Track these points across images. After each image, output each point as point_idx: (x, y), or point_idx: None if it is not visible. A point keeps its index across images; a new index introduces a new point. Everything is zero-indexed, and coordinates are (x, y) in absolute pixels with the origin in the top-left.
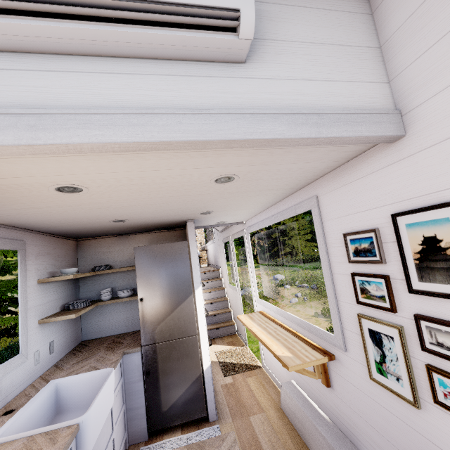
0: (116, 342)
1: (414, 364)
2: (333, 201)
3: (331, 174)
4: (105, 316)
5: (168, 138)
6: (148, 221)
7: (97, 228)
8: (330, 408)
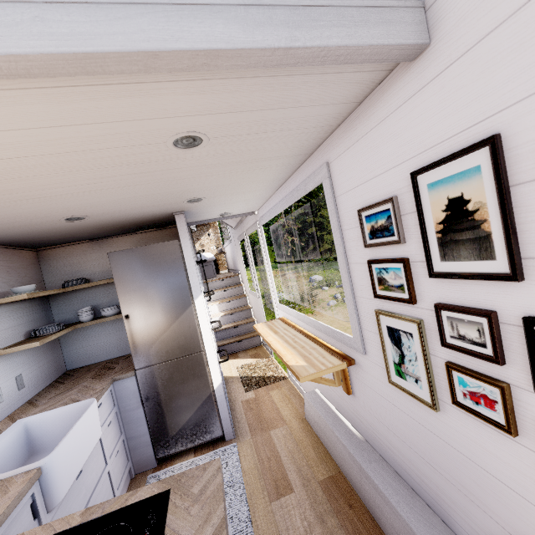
0: (106, 368)
1: (434, 363)
2: (346, 166)
3: (342, 128)
4: (91, 340)
5: (20, 47)
6: (118, 216)
7: (52, 232)
8: (353, 416)
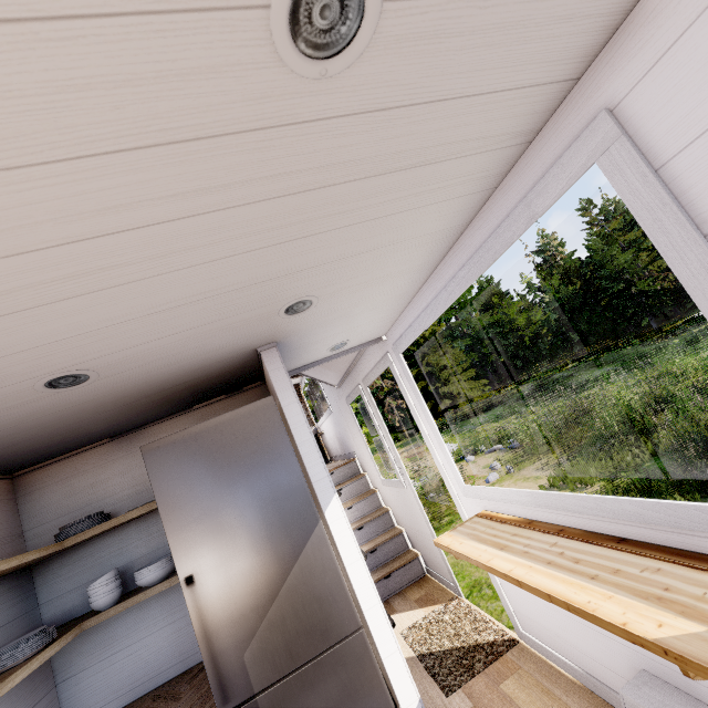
0: None
1: None
2: (699, 63)
3: None
4: (118, 648)
5: None
6: (156, 367)
7: (28, 426)
8: None
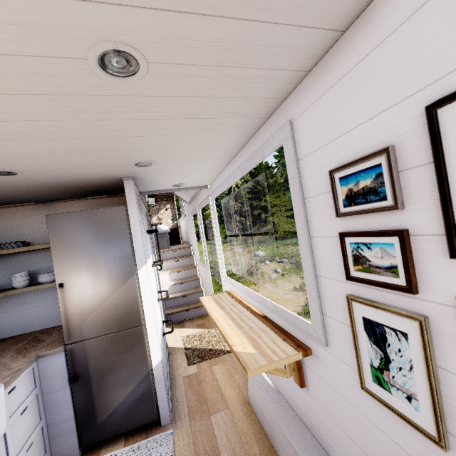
0: (36, 341)
1: (444, 380)
2: (315, 120)
3: (313, 74)
4: (26, 308)
5: None
6: (58, 176)
7: None
8: (304, 411)
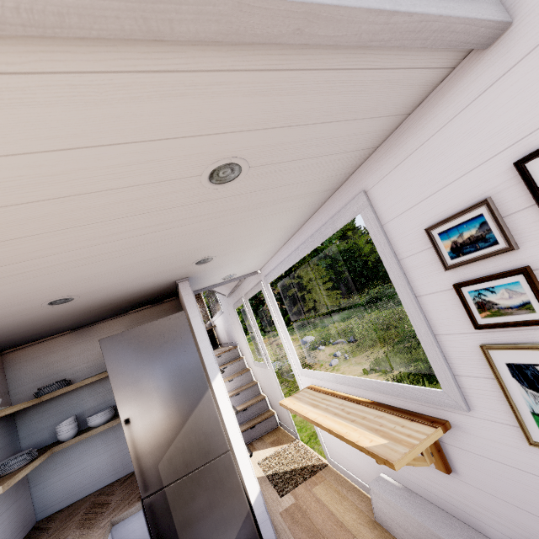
0: (97, 506)
1: None
2: (395, 187)
3: (382, 149)
4: (72, 466)
5: None
6: (113, 292)
7: (27, 324)
8: (459, 505)
